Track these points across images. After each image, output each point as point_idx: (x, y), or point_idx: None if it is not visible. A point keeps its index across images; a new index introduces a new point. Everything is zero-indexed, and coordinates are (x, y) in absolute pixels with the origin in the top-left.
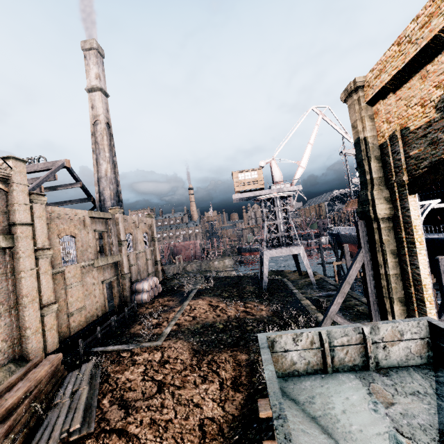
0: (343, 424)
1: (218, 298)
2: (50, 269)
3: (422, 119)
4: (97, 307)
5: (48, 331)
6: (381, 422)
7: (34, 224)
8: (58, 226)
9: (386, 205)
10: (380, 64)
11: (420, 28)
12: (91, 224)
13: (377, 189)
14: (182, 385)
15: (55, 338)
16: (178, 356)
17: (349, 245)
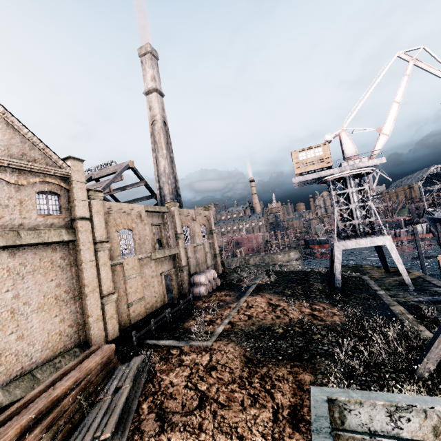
0: None
1: (279, 296)
2: (109, 261)
3: None
4: (156, 298)
5: (108, 319)
6: None
7: (92, 219)
8: (116, 220)
9: None
10: None
11: None
12: (147, 218)
13: None
14: (227, 403)
15: (115, 327)
16: (227, 362)
17: None
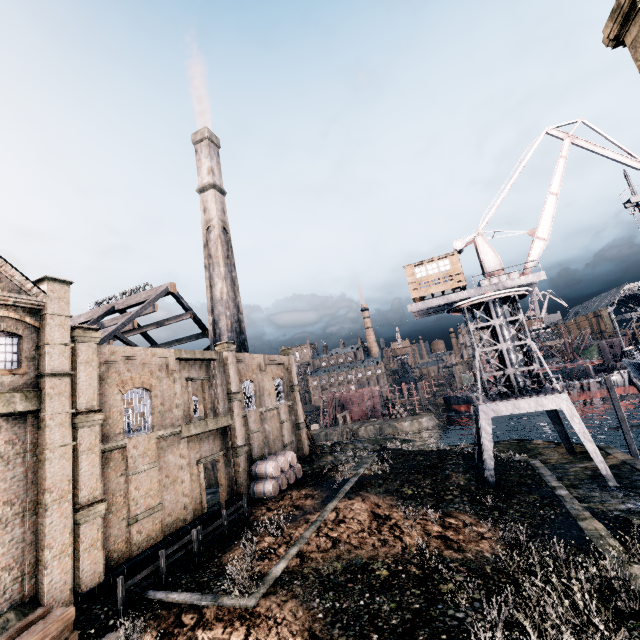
0: None
1: (392, 498)
2: (99, 444)
3: None
4: (185, 505)
5: (85, 551)
6: None
7: (76, 373)
8: (122, 375)
9: None
10: None
11: None
12: (181, 369)
13: None
14: None
15: (97, 565)
16: None
17: None
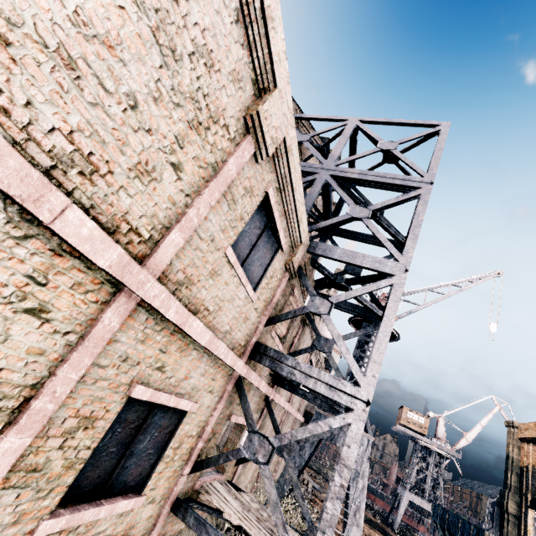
0: None
1: None
2: None
3: None
4: None
5: None
6: None
7: None
8: None
9: (515, 506)
10: (527, 425)
11: None
12: None
13: (512, 493)
14: None
15: None
16: None
17: None
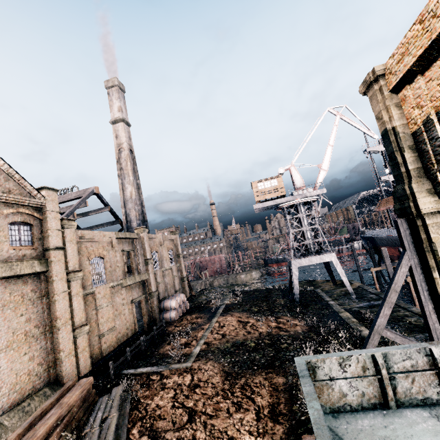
0: None
1: (247, 313)
2: (82, 291)
3: None
4: (127, 327)
5: (80, 353)
6: None
7: (65, 248)
8: (88, 248)
9: (429, 198)
10: (401, 47)
11: None
12: (118, 245)
13: (416, 182)
14: (215, 413)
15: (87, 361)
16: (209, 379)
17: (387, 249)
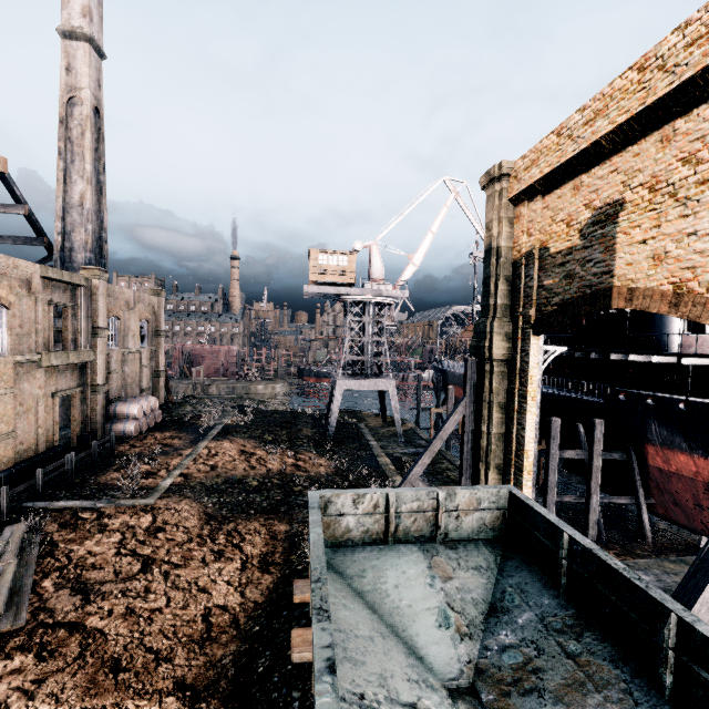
0: (392, 599)
1: (256, 442)
2: None
3: (564, 242)
4: (38, 436)
5: None
6: (435, 597)
7: None
8: None
9: (505, 343)
10: (534, 152)
11: (584, 123)
12: (43, 289)
13: (499, 321)
14: (183, 563)
15: None
16: (181, 522)
17: (456, 388)
